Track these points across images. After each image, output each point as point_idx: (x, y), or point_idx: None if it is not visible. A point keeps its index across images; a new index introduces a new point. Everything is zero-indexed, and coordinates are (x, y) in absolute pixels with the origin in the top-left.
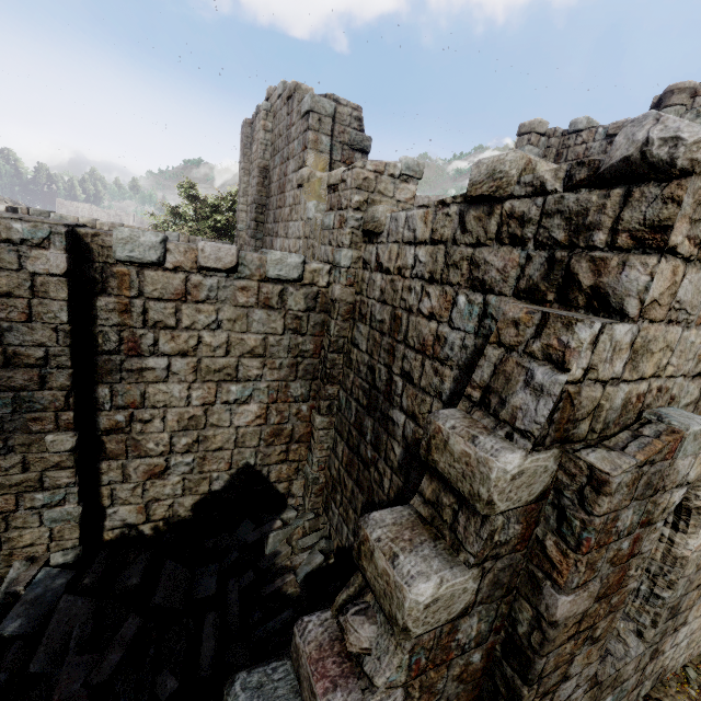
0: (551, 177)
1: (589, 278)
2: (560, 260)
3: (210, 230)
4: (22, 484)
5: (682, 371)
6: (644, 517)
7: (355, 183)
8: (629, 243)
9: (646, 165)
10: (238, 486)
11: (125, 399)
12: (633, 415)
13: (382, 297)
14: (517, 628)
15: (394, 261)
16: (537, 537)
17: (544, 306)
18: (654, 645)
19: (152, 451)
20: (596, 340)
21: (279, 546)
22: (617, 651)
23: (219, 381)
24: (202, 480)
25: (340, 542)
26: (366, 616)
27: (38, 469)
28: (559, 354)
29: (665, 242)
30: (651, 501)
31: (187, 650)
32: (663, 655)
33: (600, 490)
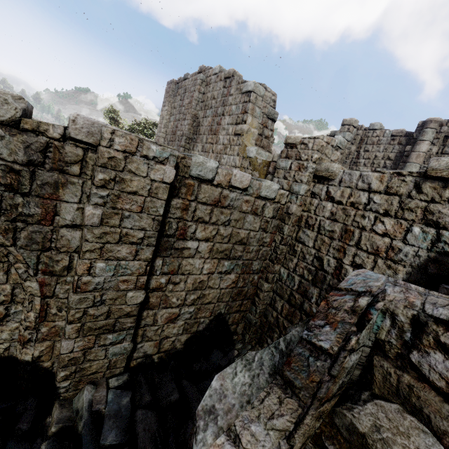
0: None
1: None
2: None
3: None
4: (102, 328)
5: None
6: None
7: (317, 147)
8: None
9: None
10: (211, 328)
11: (169, 268)
12: None
13: (333, 217)
14: None
15: (347, 198)
16: None
17: None
18: None
19: (174, 304)
20: None
21: None
22: None
23: (220, 258)
24: (194, 323)
25: None
26: None
27: (115, 316)
28: None
29: None
30: None
31: None
32: None
33: None
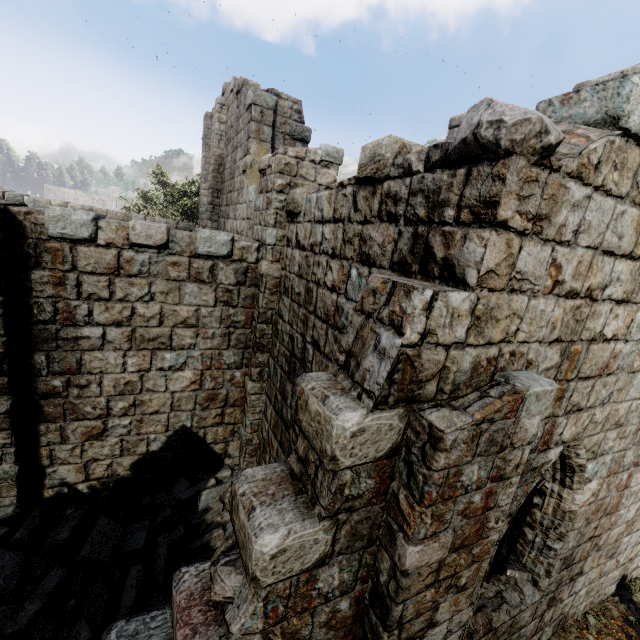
0: (415, 159)
1: (442, 251)
2: (421, 234)
3: (179, 213)
4: None
5: (536, 338)
6: (494, 472)
7: (277, 168)
8: (469, 218)
9: (479, 146)
10: (175, 447)
11: (61, 365)
12: (486, 378)
13: (300, 272)
14: (379, 577)
15: (308, 238)
16: (393, 491)
17: (410, 277)
18: (550, 594)
19: (90, 414)
20: (429, 306)
21: (212, 502)
22: (512, 599)
23: (154, 349)
24: (139, 441)
25: None
26: (234, 566)
27: None
28: (399, 319)
29: (494, 216)
30: (499, 457)
31: (109, 600)
32: (561, 603)
33: (436, 446)
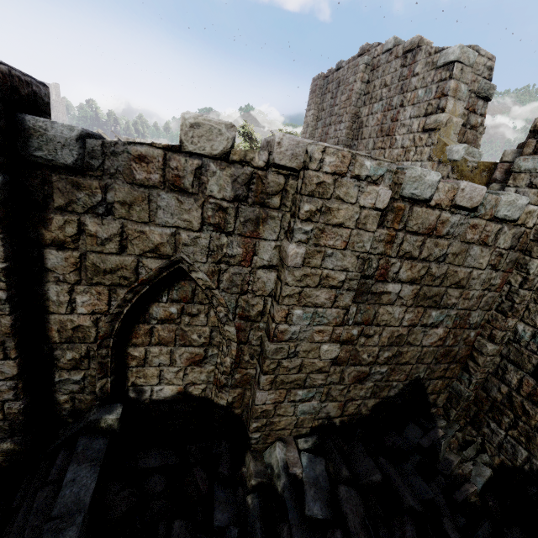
0: None
1: None
2: None
3: None
4: (293, 382)
5: None
6: None
7: None
8: None
9: None
10: (405, 394)
11: (363, 316)
12: None
13: None
14: None
15: None
16: None
17: None
18: None
19: (364, 361)
20: None
21: (446, 453)
22: None
23: (427, 307)
24: (385, 387)
25: (508, 461)
26: None
27: (307, 371)
28: None
29: None
30: None
31: None
32: None
33: None
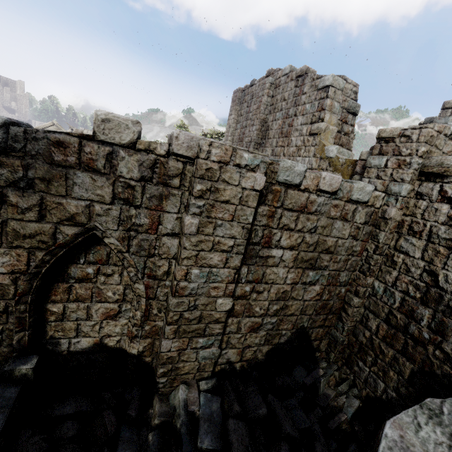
0: None
1: None
2: None
3: None
4: (194, 331)
5: None
6: None
7: (425, 138)
8: None
9: None
10: (293, 341)
11: (253, 276)
12: None
13: (451, 222)
14: None
15: None
16: None
17: None
18: None
19: (257, 313)
20: None
21: (325, 389)
22: None
23: (305, 268)
24: (276, 335)
25: (371, 393)
26: None
27: (206, 322)
28: None
29: None
30: None
31: None
32: None
33: None
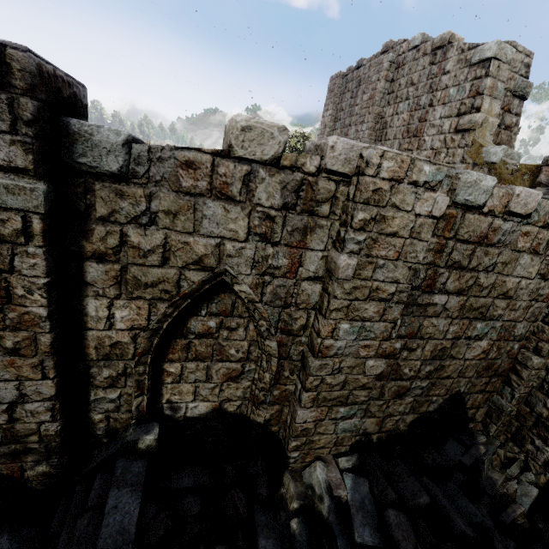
0: None
1: None
2: None
3: None
4: (336, 399)
5: None
6: None
7: None
8: None
9: None
10: (444, 409)
11: (407, 329)
12: None
13: None
14: None
15: None
16: None
17: None
18: None
19: (405, 375)
20: None
21: (489, 471)
22: None
23: (472, 318)
24: (424, 402)
25: None
26: None
27: (350, 388)
28: None
29: None
30: None
31: None
32: None
33: None
